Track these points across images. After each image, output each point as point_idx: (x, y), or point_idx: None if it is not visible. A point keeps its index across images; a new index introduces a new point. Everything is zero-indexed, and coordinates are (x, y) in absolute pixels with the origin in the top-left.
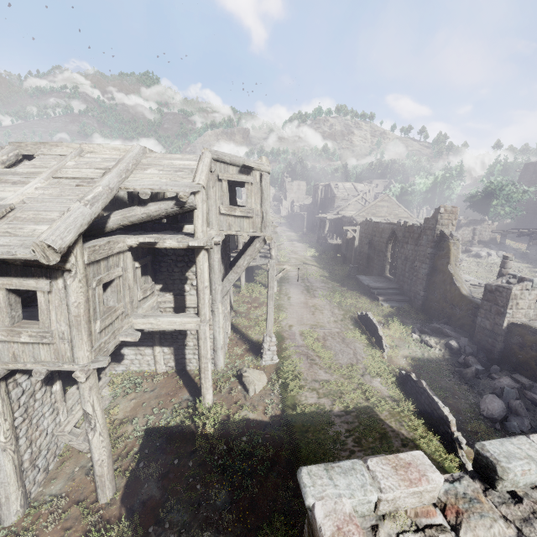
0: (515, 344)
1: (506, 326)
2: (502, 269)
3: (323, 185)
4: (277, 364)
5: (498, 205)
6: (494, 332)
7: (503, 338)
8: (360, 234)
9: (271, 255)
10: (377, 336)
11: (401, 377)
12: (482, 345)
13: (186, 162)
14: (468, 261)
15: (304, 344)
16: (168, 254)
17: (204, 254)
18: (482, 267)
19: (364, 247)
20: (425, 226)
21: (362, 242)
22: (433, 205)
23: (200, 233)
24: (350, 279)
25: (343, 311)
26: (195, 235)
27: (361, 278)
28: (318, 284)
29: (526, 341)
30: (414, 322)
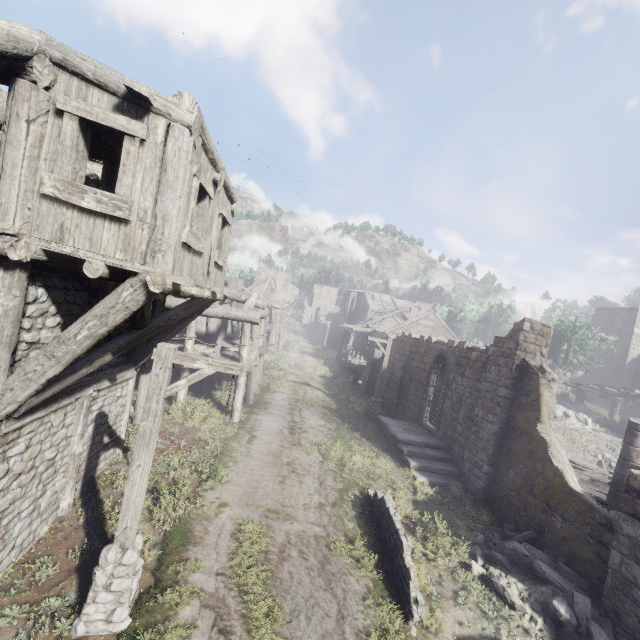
0: None
1: None
2: (629, 446)
3: (356, 292)
4: (116, 639)
5: (571, 350)
6: None
7: None
8: (392, 354)
9: (240, 356)
10: (400, 565)
11: None
12: (628, 625)
13: None
14: None
15: (228, 567)
16: None
17: None
18: (559, 432)
19: (396, 373)
20: (496, 349)
21: (393, 365)
22: (486, 339)
23: None
24: (368, 420)
25: (342, 482)
26: None
27: (385, 420)
28: (314, 421)
29: None
30: (472, 526)
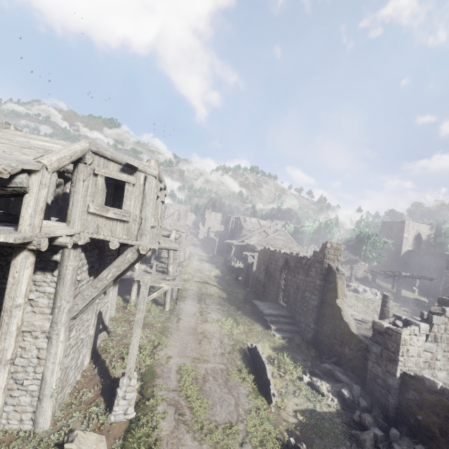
0: (411, 401)
1: (399, 377)
2: (383, 308)
3: (234, 217)
4: (130, 421)
5: (368, 249)
6: (388, 382)
7: (398, 391)
8: (259, 260)
9: (168, 271)
10: (265, 379)
11: (290, 448)
12: (376, 396)
13: (49, 144)
14: (349, 295)
15: (178, 387)
16: (2, 253)
17: (26, 256)
18: (360, 301)
19: (261, 272)
20: (314, 258)
21: (260, 267)
22: (319, 244)
23: (25, 226)
24: (246, 303)
25: (233, 340)
26: (18, 228)
27: (256, 303)
28: (214, 306)
29: (423, 398)
30: (305, 359)
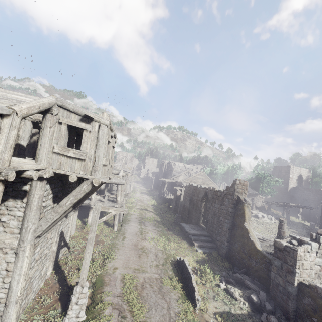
0: (307, 305)
1: (297, 285)
2: (280, 230)
3: (166, 161)
4: None
5: (264, 186)
6: (288, 290)
7: (296, 297)
8: (185, 193)
9: (117, 200)
10: (191, 286)
11: None
12: (278, 301)
13: (23, 97)
14: (251, 219)
15: (121, 293)
16: None
17: None
18: (260, 224)
19: (187, 202)
20: (227, 191)
21: (185, 198)
22: (228, 182)
23: None
24: (175, 225)
25: (165, 255)
26: None
27: (183, 225)
28: (151, 227)
29: (317, 304)
30: (221, 269)
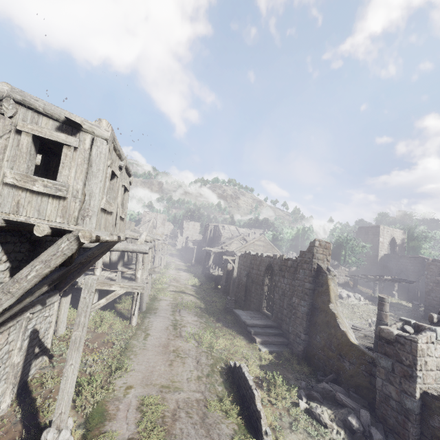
0: (439, 430)
1: (419, 397)
2: (380, 312)
3: (212, 225)
4: None
5: (347, 254)
6: (405, 406)
7: (419, 416)
8: (239, 266)
9: (136, 277)
10: (254, 410)
11: None
12: (391, 424)
13: None
14: None
15: (136, 432)
16: None
17: None
18: (345, 307)
19: (243, 279)
20: (302, 259)
21: (240, 274)
22: (298, 250)
23: None
24: (227, 313)
25: (212, 359)
26: None
27: (238, 312)
28: (190, 318)
29: None
30: (298, 377)
